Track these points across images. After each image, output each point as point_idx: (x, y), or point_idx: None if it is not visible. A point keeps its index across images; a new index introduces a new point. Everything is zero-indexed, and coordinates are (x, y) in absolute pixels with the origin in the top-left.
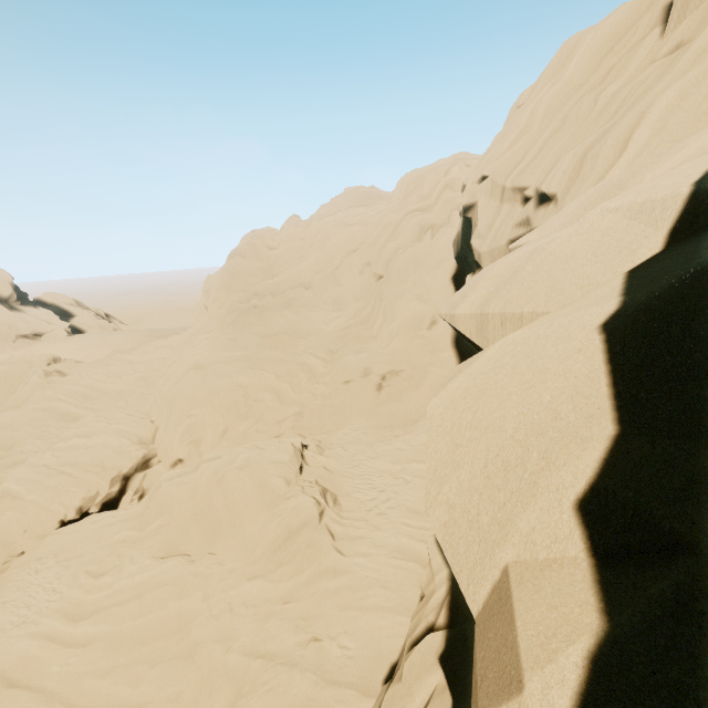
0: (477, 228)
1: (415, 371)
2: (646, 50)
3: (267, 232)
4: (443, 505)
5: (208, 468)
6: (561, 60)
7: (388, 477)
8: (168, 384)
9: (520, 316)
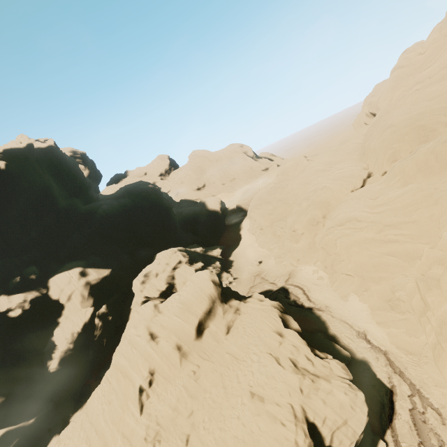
0: None
1: None
2: None
3: (416, 46)
4: None
5: (423, 149)
6: None
7: None
8: (373, 141)
9: None
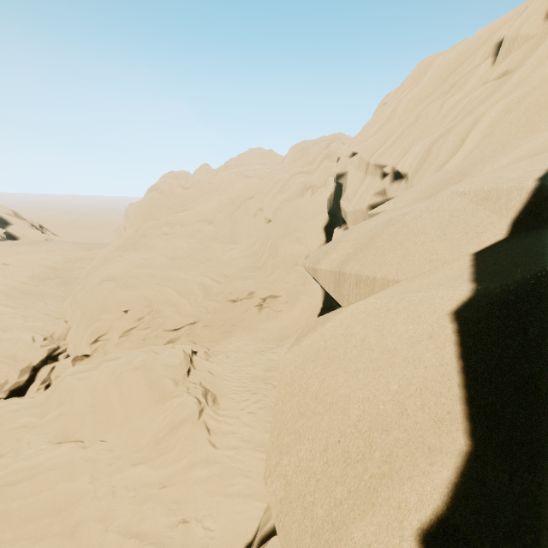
0: (345, 192)
1: (290, 297)
2: (481, 73)
3: (182, 175)
4: (280, 478)
5: (108, 367)
6: (418, 73)
7: (260, 382)
8: (83, 291)
9: (373, 280)
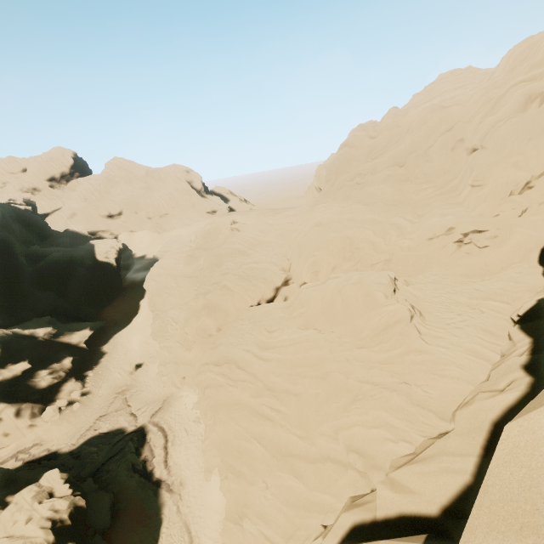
0: None
1: (499, 231)
2: None
3: (369, 125)
4: None
5: (332, 282)
6: None
7: (465, 307)
8: (300, 236)
9: None
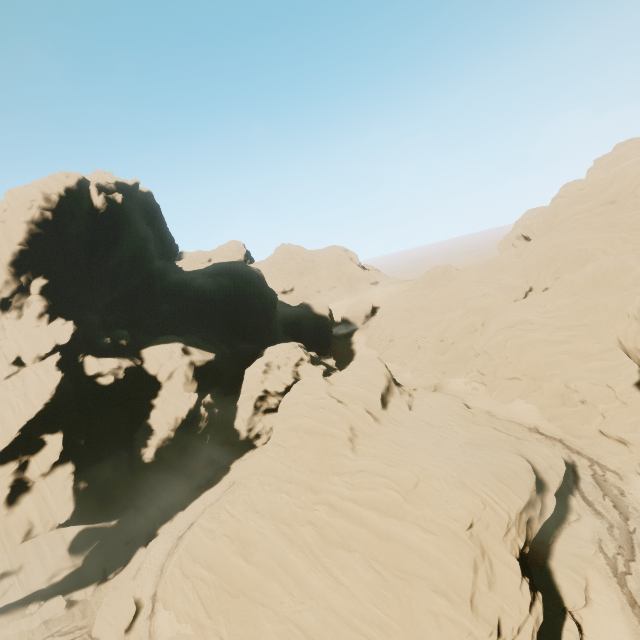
0: None
1: None
2: None
3: (576, 182)
4: None
5: (592, 265)
6: None
7: None
8: (536, 258)
9: None
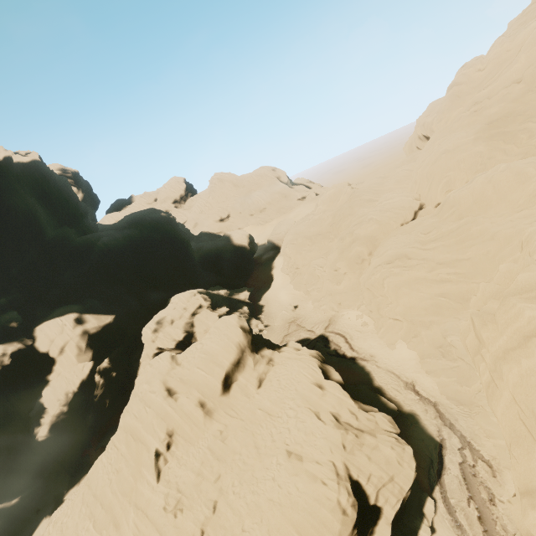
0: None
1: None
2: None
3: (476, 61)
4: None
5: (480, 178)
6: None
7: None
8: (427, 168)
9: None
